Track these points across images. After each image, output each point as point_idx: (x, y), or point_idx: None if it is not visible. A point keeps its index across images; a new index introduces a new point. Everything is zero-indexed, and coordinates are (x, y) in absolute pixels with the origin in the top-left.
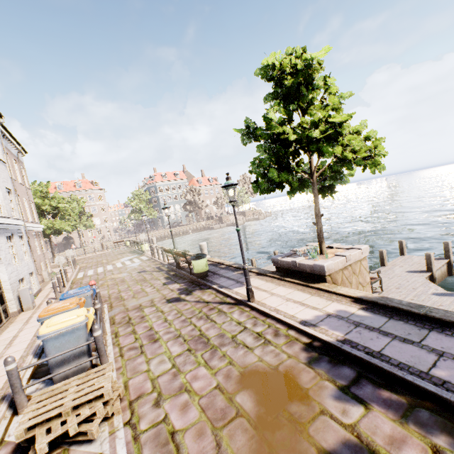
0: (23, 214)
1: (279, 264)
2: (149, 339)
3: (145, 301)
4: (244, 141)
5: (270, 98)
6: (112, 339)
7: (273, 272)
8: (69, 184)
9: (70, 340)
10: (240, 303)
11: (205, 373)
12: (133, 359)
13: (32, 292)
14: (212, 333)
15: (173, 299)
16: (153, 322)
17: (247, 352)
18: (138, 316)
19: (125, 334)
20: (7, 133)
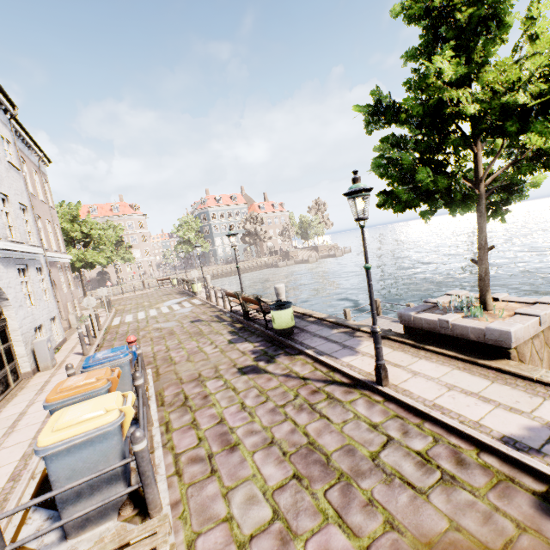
0: (45, 240)
1: (411, 323)
2: (221, 442)
3: (206, 368)
4: (368, 126)
5: (418, 52)
6: (161, 435)
7: (399, 334)
8: (104, 207)
9: (93, 456)
10: (360, 384)
11: (345, 546)
12: (198, 484)
13: (51, 345)
14: (330, 444)
15: (248, 369)
16: (223, 408)
17: (418, 501)
18: (198, 393)
19: (182, 427)
20: (24, 133)
